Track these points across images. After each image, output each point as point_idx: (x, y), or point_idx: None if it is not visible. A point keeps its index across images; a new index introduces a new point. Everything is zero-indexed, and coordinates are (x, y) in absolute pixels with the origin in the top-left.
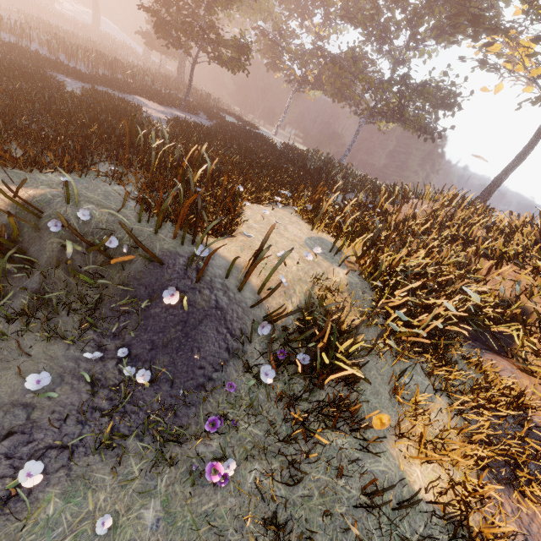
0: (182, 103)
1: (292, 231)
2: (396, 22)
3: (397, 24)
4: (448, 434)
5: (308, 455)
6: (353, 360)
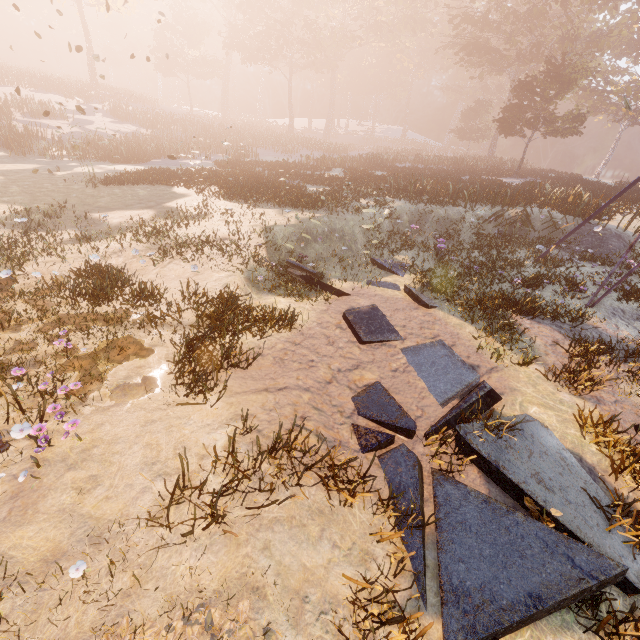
0: (514, 173)
1: None
2: None
3: None
4: None
5: None
6: None
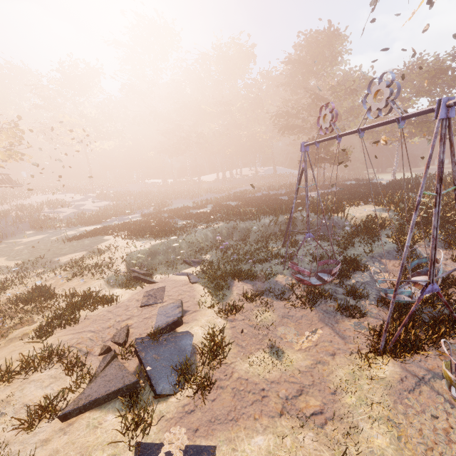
0: (322, 187)
1: (367, 209)
2: (450, 79)
3: (452, 79)
4: (405, 232)
5: (355, 235)
6: (383, 230)
